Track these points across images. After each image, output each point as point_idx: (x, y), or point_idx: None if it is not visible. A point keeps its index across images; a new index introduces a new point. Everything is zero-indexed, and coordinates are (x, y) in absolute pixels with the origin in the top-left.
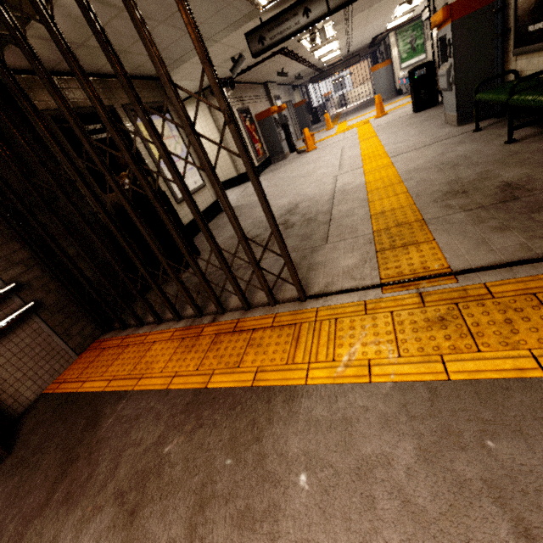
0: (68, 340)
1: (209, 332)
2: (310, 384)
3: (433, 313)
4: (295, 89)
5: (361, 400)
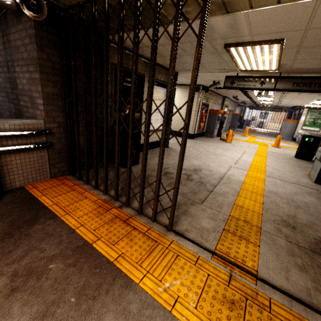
0: (52, 168)
1: (114, 212)
2: (140, 286)
3: (230, 295)
4: (239, 106)
5: (159, 319)
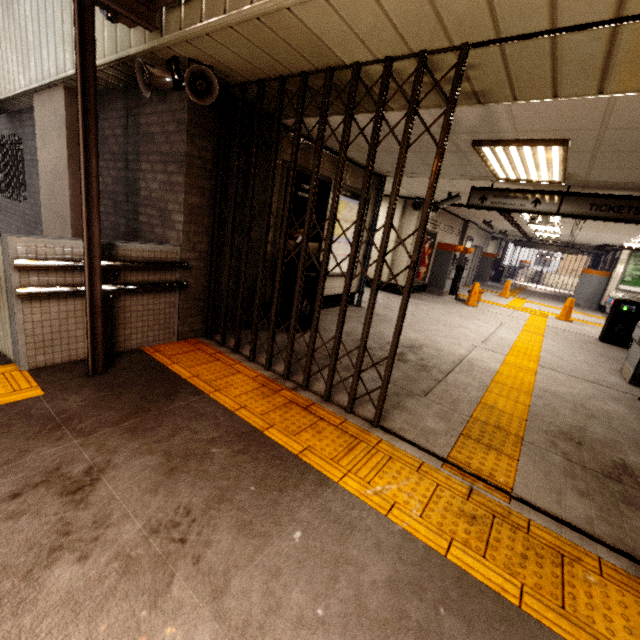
0: (181, 324)
1: (286, 395)
2: (340, 485)
3: (471, 509)
4: (494, 240)
5: (371, 521)
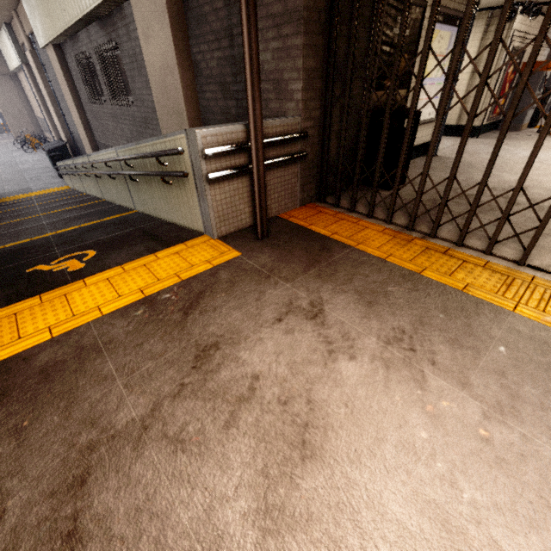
0: (301, 192)
1: (419, 243)
2: (517, 313)
3: None
4: None
5: None
